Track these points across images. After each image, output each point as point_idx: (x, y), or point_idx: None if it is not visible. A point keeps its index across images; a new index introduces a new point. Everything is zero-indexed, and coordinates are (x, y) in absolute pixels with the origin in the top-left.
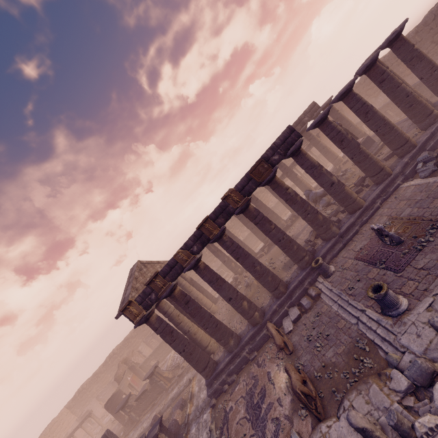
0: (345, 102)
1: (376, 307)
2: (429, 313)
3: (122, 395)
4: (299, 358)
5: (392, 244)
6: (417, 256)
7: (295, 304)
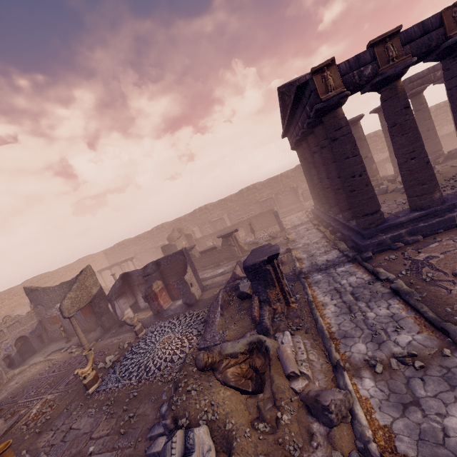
0: None
1: None
2: None
3: (176, 250)
4: None
5: None
6: None
7: None
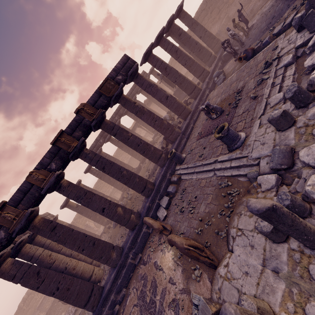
0: (161, 46)
1: (224, 152)
2: (262, 128)
3: None
4: (178, 230)
5: (218, 116)
6: (236, 111)
7: (164, 195)
